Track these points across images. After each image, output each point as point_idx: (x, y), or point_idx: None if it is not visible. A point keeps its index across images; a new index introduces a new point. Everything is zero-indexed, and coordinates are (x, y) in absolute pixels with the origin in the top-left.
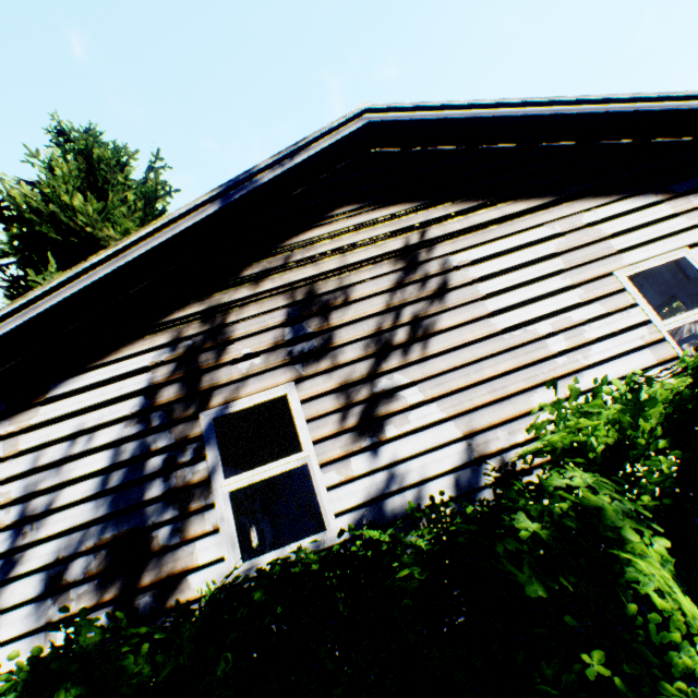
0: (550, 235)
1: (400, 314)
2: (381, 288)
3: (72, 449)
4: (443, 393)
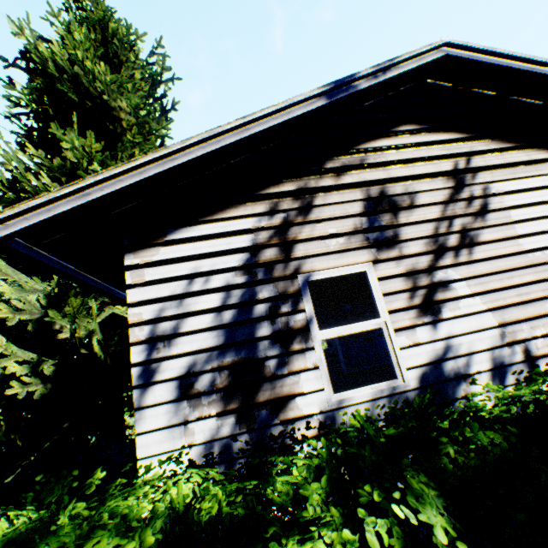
0: None
1: (452, 223)
2: (437, 199)
3: (191, 287)
4: (484, 290)
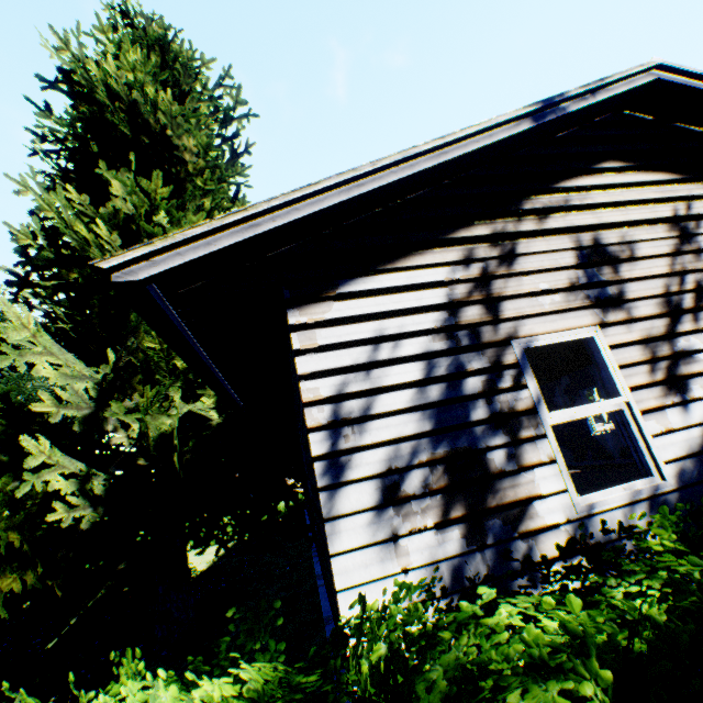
0: None
1: (683, 280)
2: (660, 251)
3: (379, 354)
4: None
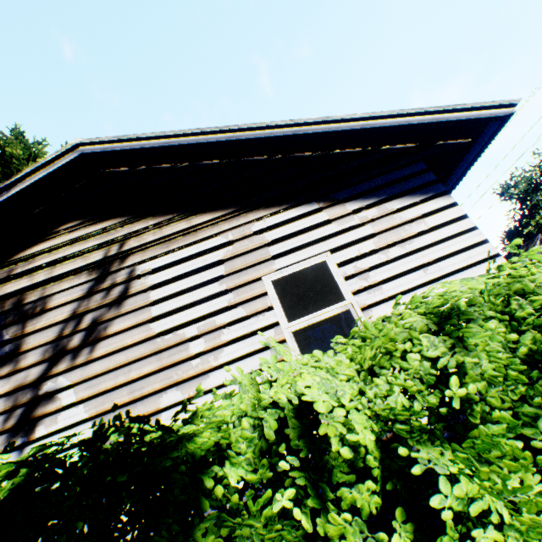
0: (222, 243)
1: (82, 320)
2: (74, 296)
3: None
4: (93, 394)
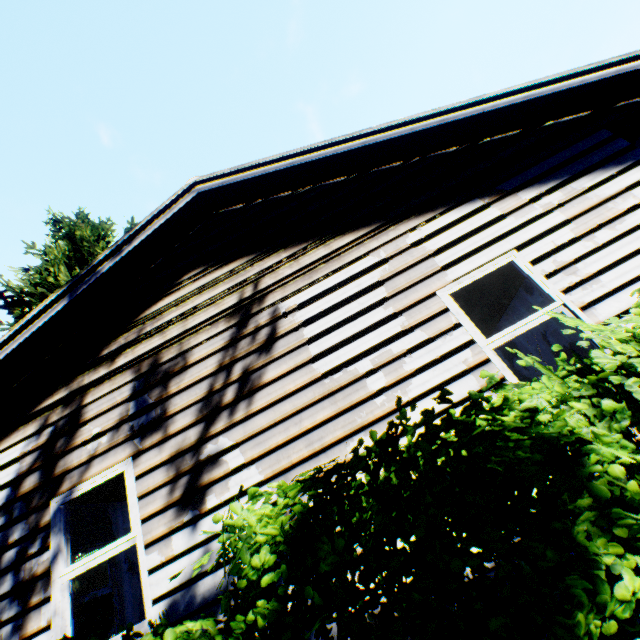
0: (375, 263)
1: (230, 372)
2: (215, 347)
3: None
4: (263, 452)
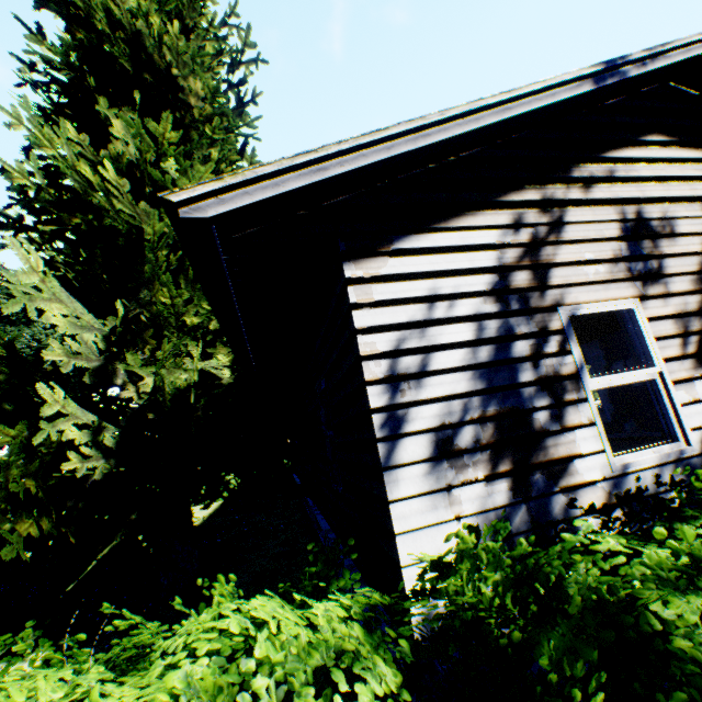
0: None
1: None
2: (697, 229)
3: (433, 313)
4: None
